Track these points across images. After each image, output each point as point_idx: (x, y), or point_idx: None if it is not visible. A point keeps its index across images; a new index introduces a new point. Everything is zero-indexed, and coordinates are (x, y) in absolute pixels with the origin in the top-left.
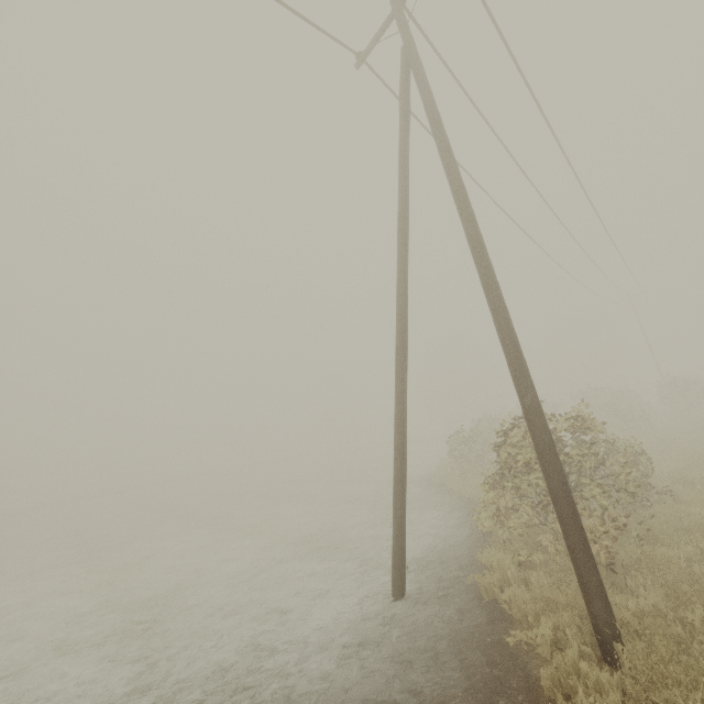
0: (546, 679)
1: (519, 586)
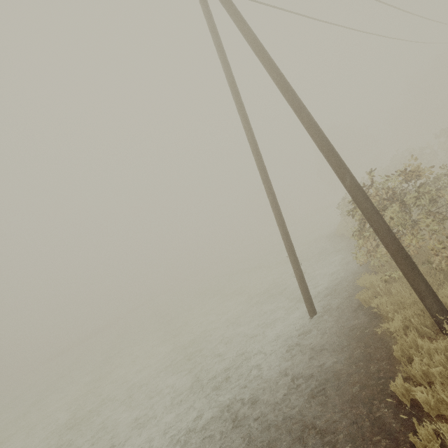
0: (397, 351)
1: (387, 294)
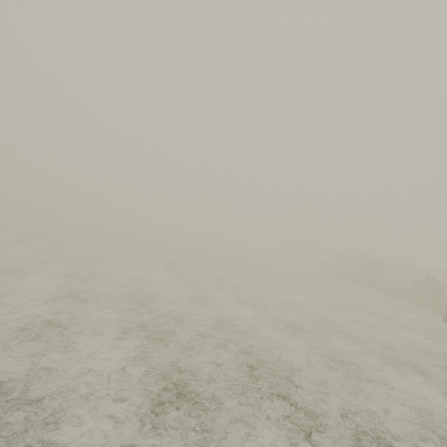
0: None
1: None
